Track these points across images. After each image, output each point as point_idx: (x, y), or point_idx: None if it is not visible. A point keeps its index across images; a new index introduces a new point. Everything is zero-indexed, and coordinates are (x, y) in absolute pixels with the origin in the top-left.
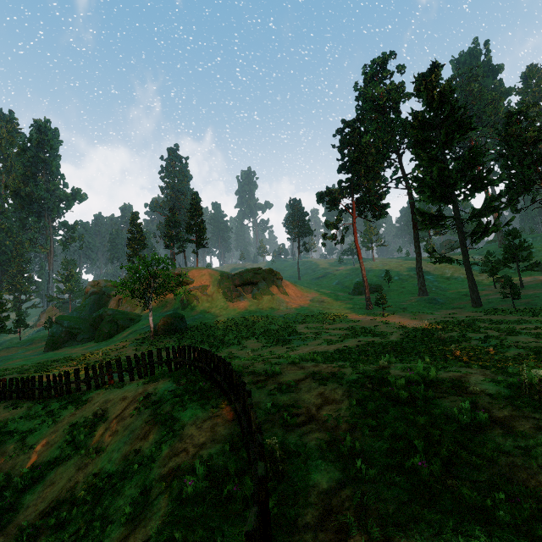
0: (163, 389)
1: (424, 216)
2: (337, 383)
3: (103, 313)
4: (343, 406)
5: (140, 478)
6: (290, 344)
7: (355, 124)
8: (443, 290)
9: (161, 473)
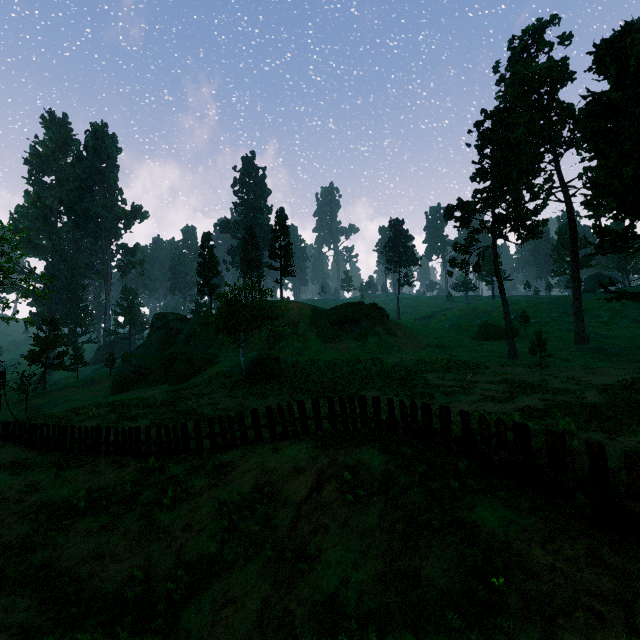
0: (376, 463)
1: (605, 235)
2: None
3: (176, 351)
4: None
5: None
6: (432, 399)
7: (502, 114)
8: (607, 338)
9: None
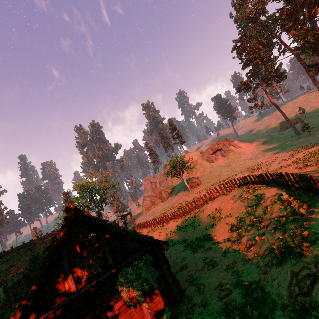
0: (238, 193)
1: (314, 67)
2: (309, 166)
3: (159, 190)
4: (317, 170)
5: (259, 208)
6: (262, 169)
7: (242, 39)
8: None
9: (267, 203)
